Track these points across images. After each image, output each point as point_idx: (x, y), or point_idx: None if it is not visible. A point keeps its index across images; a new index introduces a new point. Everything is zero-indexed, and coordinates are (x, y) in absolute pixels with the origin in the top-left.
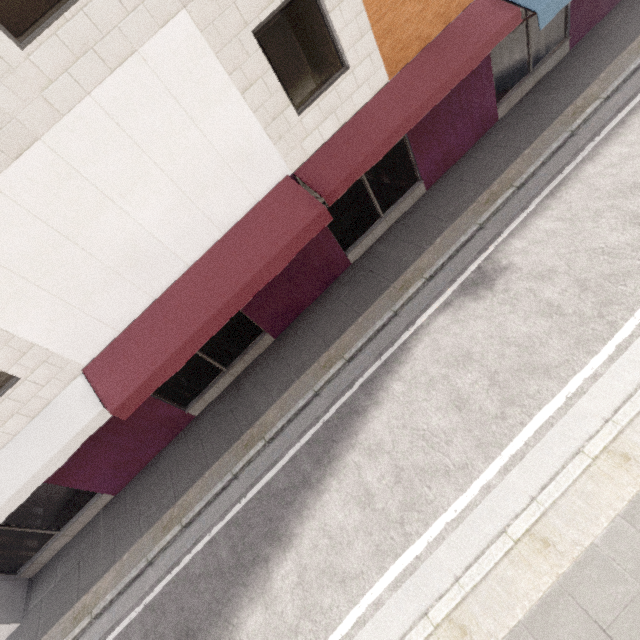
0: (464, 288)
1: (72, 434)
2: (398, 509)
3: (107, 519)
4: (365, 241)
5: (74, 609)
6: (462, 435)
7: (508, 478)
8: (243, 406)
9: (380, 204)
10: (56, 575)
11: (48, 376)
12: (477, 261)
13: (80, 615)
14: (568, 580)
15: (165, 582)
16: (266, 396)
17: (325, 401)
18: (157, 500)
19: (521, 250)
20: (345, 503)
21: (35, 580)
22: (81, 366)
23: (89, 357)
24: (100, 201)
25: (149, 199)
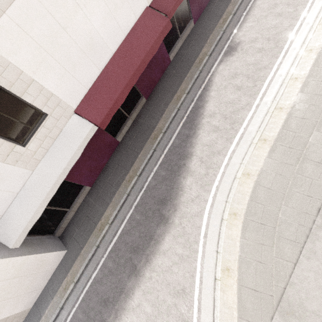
0: (225, 54)
1: (81, 140)
2: (229, 125)
3: (92, 196)
4: (175, 49)
5: (96, 228)
6: (243, 96)
7: (263, 100)
8: (144, 128)
9: (178, 30)
10: (76, 227)
11: (59, 114)
12: (227, 44)
13: (102, 227)
14: (290, 113)
15: (140, 195)
16: (154, 120)
17: (183, 110)
18: (118, 176)
19: (242, 35)
20: (208, 134)
21: (63, 235)
22: (73, 109)
23: (76, 104)
24: (75, 7)
25: (95, 10)
